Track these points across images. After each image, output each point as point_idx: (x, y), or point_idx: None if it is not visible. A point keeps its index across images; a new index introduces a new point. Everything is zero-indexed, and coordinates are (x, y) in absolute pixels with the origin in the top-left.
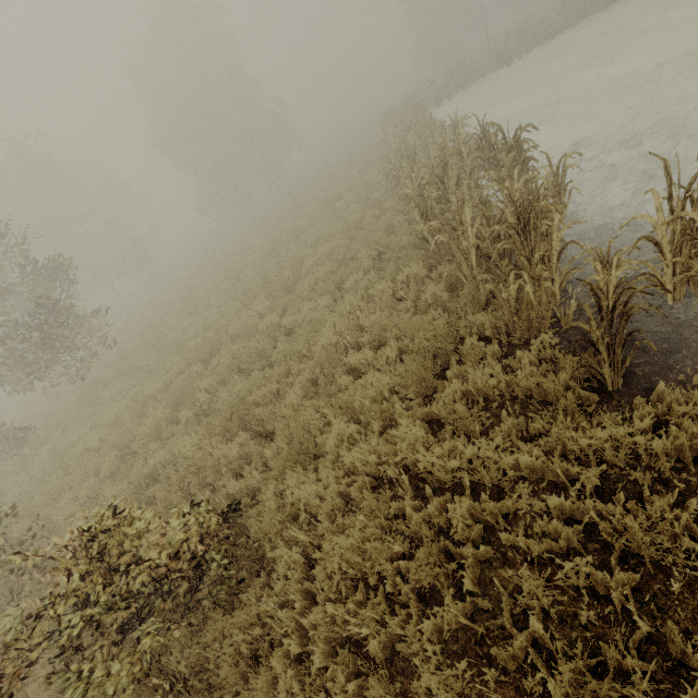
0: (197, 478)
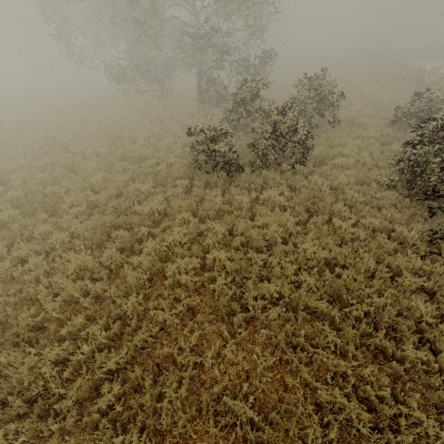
0: (380, 118)
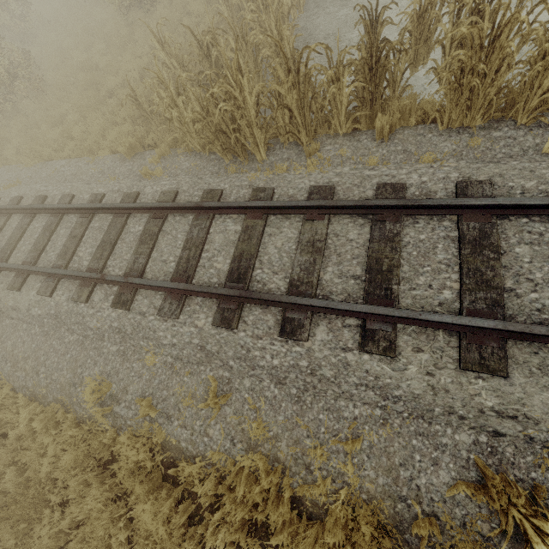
0: None
